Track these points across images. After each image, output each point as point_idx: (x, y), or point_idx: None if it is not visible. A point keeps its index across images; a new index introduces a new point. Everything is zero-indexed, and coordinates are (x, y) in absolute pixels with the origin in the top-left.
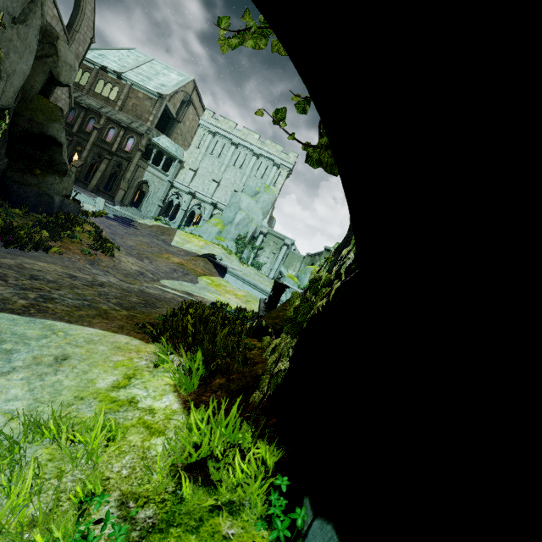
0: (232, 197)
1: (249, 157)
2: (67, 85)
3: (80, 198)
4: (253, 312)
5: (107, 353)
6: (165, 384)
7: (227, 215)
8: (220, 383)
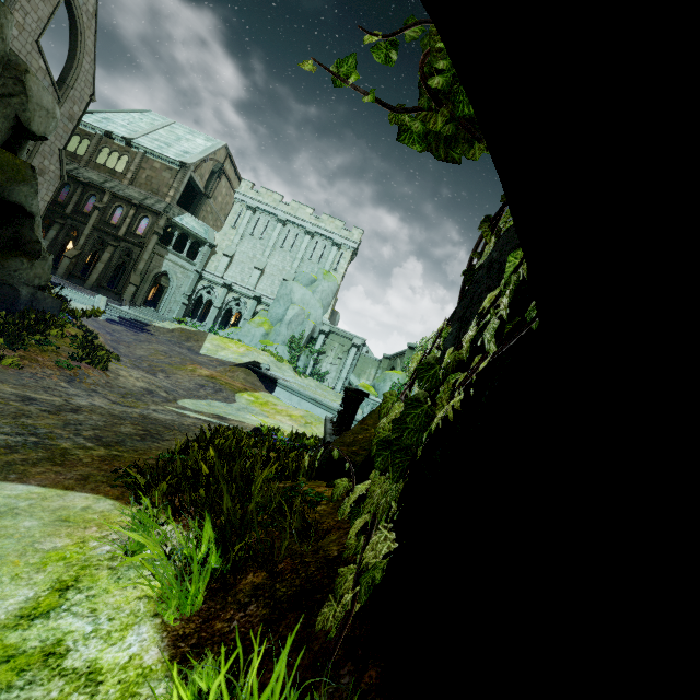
0: (281, 288)
1: (301, 236)
2: (43, 137)
3: (71, 297)
4: (316, 439)
5: (34, 534)
6: (138, 598)
7: (275, 311)
8: (255, 583)
